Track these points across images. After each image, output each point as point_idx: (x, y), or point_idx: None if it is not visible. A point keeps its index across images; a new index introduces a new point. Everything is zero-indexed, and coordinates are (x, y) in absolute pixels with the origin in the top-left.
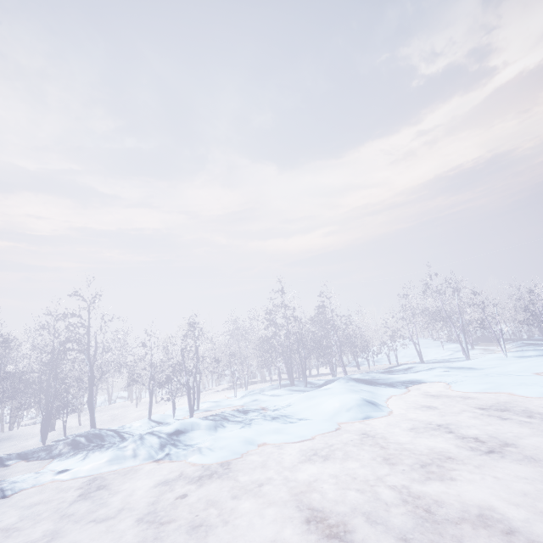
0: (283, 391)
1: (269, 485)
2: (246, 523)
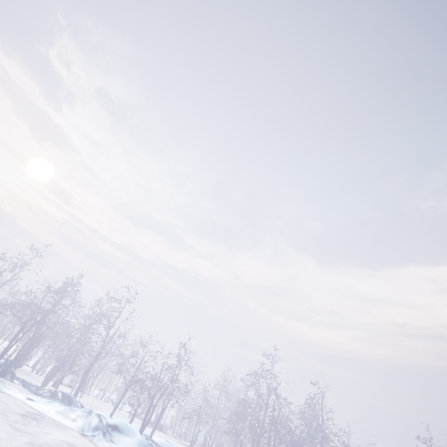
0: None
1: None
2: None
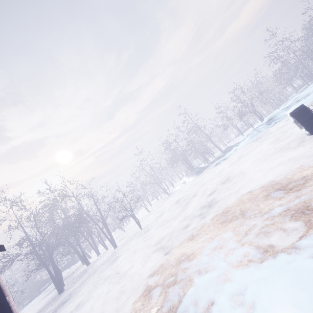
0: (312, 85)
1: None
2: None
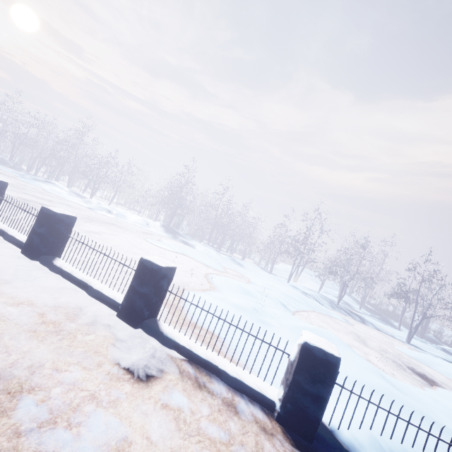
0: None
1: None
2: None
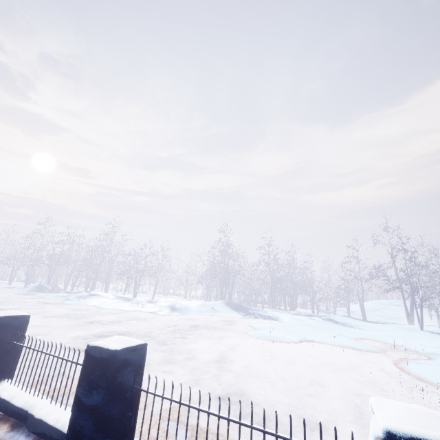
0: None
1: (39, 307)
2: (1, 307)
